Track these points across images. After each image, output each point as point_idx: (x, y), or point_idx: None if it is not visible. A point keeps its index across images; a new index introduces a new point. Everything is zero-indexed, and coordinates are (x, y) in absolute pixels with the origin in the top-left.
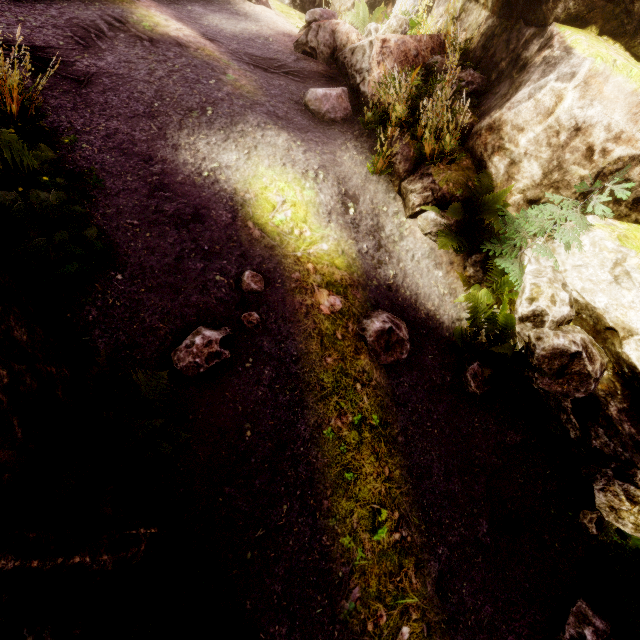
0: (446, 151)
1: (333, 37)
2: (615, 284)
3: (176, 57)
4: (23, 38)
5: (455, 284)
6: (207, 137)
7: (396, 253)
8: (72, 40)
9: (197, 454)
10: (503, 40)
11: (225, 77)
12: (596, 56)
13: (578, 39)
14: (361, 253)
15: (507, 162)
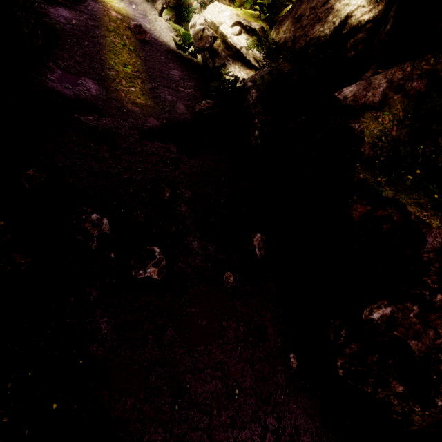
0: None
1: None
2: (218, 13)
3: None
4: None
5: (178, 38)
6: None
7: (153, 24)
8: None
9: (51, 14)
10: None
11: None
12: None
13: None
14: (135, 15)
15: None
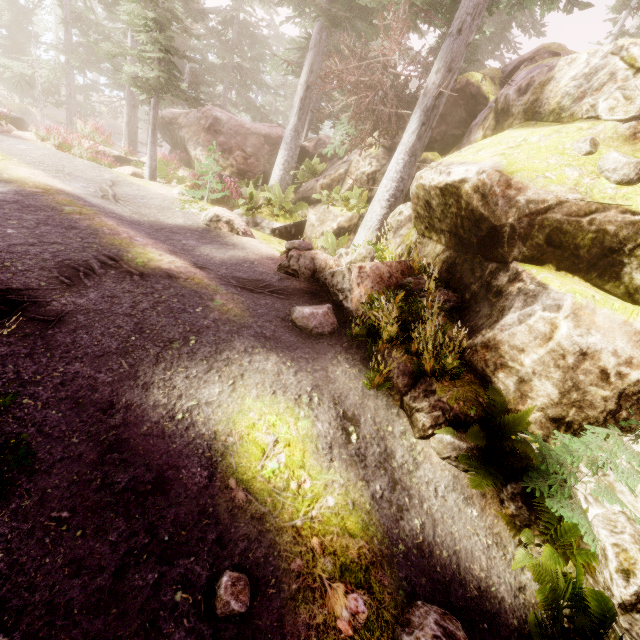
0: (447, 369)
1: (313, 262)
2: None
3: (164, 288)
4: (0, 282)
5: (497, 526)
6: (187, 369)
7: (415, 489)
8: (57, 280)
9: None
10: (467, 268)
11: (212, 303)
12: (574, 292)
13: (547, 277)
14: (375, 499)
15: (515, 379)
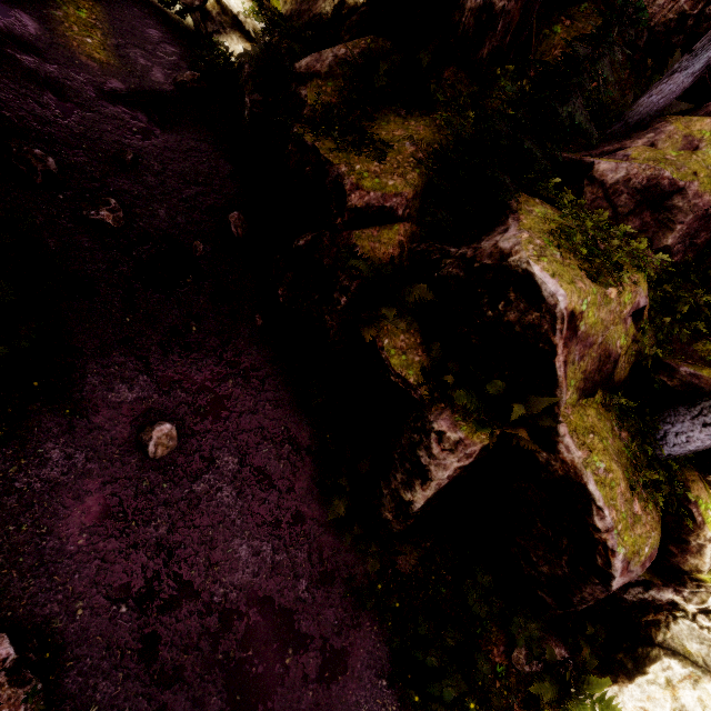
0: None
1: None
2: None
3: None
4: None
5: None
6: None
7: None
8: None
9: None
10: None
11: None
12: None
13: None
14: None
15: None
